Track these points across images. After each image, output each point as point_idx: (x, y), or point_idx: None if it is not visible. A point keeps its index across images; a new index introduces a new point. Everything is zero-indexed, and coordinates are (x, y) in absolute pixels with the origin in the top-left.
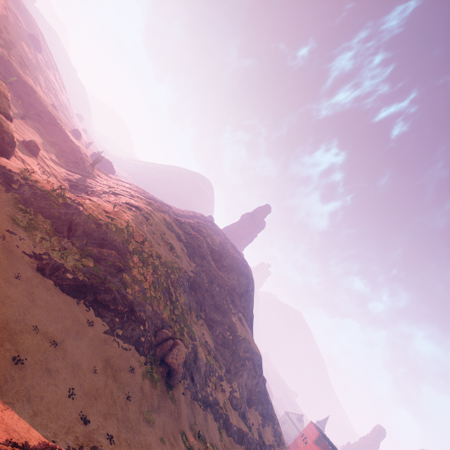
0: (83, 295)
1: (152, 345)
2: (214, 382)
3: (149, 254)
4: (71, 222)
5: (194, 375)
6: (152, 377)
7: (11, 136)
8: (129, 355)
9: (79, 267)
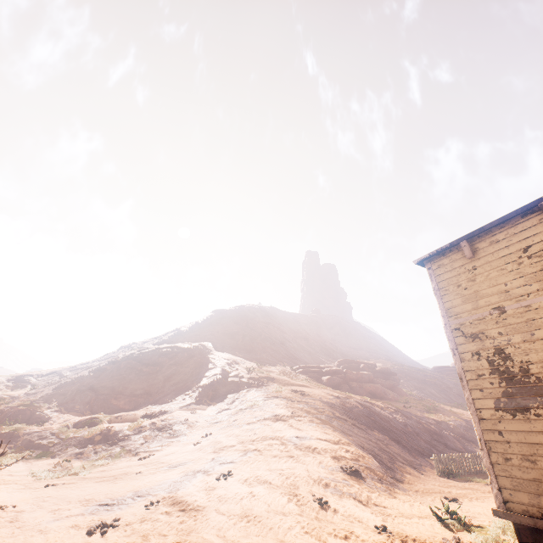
0: None
1: None
2: None
3: None
4: None
5: None
6: None
7: None
8: None
9: None
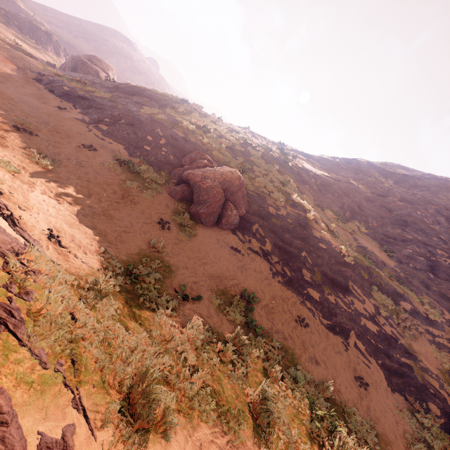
0: (76, 103)
1: (168, 162)
2: (390, 308)
3: (216, 124)
4: (105, 83)
5: (292, 251)
6: (139, 180)
7: (96, 71)
8: (102, 144)
9: (85, 91)
